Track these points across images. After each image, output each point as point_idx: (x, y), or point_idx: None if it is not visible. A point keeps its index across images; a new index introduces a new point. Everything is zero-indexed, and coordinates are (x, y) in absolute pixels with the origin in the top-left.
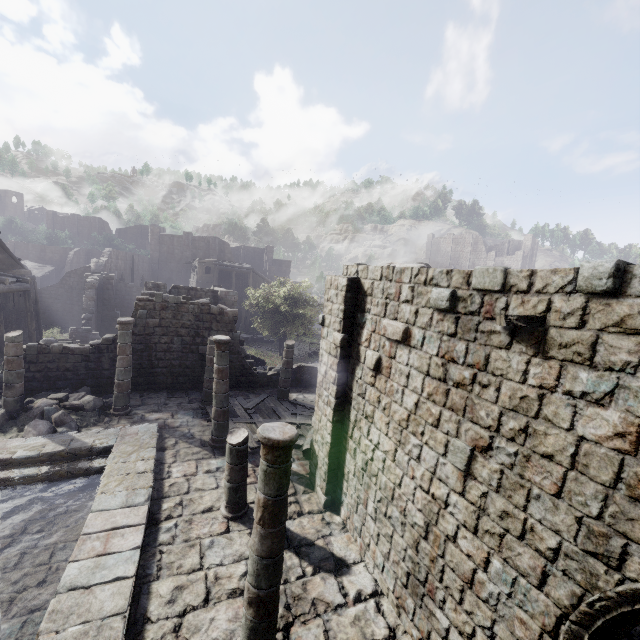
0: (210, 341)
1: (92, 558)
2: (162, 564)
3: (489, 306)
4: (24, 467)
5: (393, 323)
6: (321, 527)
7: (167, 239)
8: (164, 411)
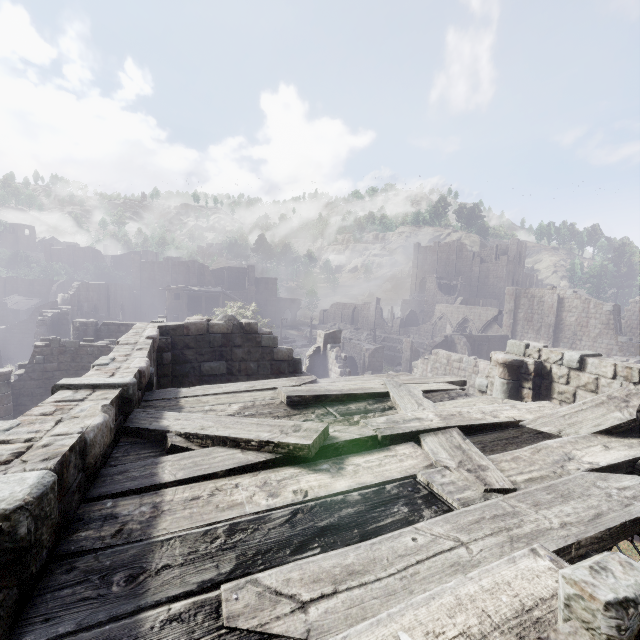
0: None
1: None
2: None
3: None
4: None
5: None
6: None
7: (148, 266)
8: None
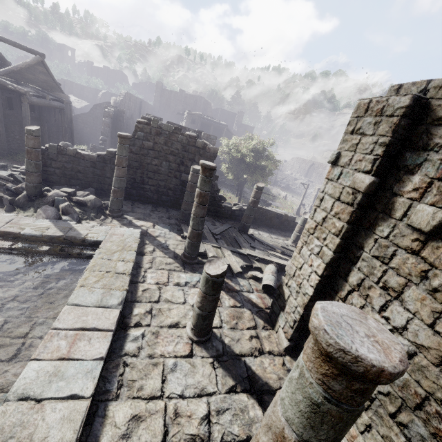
0: (193, 169)
1: (54, 360)
2: (123, 380)
3: None
4: (30, 243)
5: None
6: (282, 374)
7: (166, 93)
8: (148, 220)
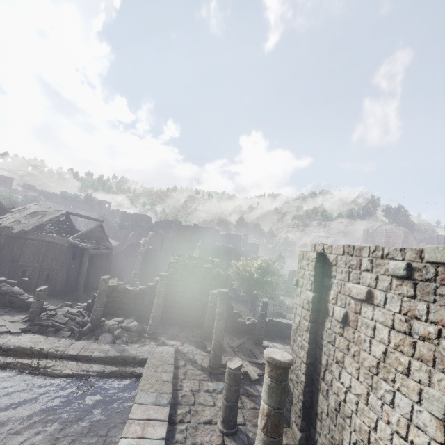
0: (211, 293)
1: (135, 438)
2: None
3: (443, 275)
4: (96, 364)
5: (357, 286)
6: None
7: (183, 228)
8: (177, 340)
